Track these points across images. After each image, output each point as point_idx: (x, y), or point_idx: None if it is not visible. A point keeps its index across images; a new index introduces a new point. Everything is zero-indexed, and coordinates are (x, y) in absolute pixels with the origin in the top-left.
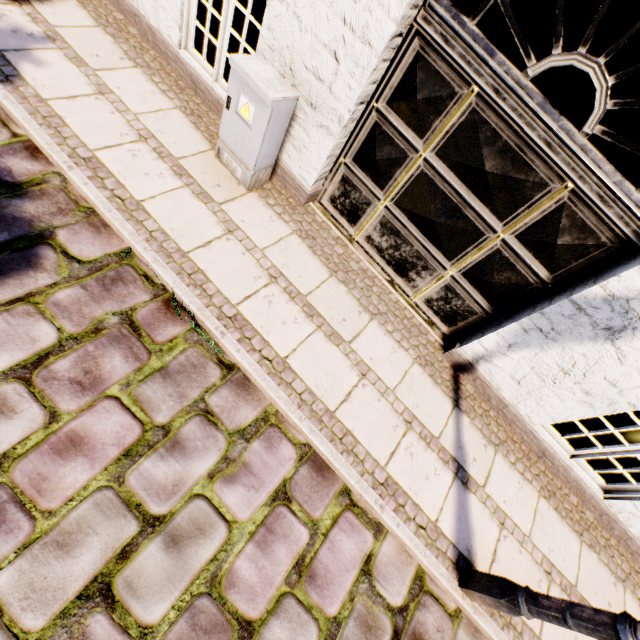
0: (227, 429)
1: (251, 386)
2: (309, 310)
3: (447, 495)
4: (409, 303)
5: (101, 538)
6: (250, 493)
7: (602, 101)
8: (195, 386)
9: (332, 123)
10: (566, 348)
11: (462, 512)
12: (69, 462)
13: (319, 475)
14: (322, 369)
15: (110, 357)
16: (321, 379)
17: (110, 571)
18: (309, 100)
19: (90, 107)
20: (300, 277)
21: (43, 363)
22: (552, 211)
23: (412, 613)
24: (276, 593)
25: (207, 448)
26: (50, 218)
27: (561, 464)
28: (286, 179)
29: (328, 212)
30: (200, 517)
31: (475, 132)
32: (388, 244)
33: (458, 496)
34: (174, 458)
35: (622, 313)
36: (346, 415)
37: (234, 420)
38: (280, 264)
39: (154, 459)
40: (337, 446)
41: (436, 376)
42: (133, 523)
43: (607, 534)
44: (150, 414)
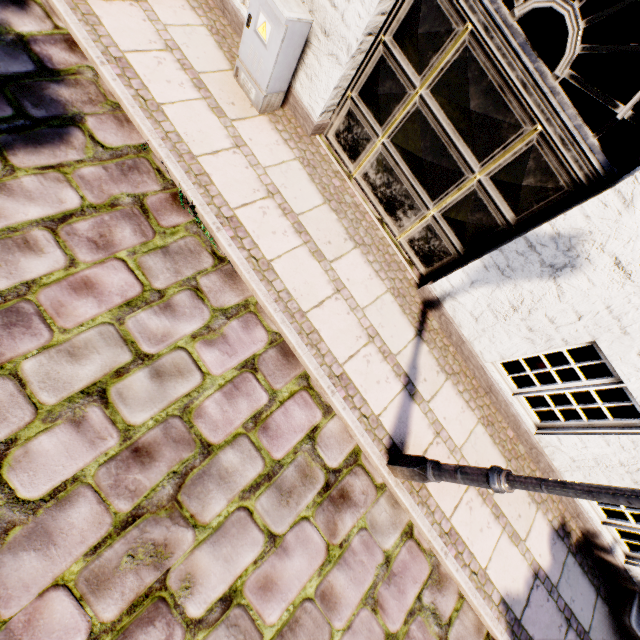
0: (212, 306)
1: (237, 278)
2: (299, 227)
3: (393, 399)
4: (394, 242)
5: (102, 358)
6: (224, 357)
7: (573, 45)
8: (190, 267)
9: (341, 52)
10: (517, 285)
11: (404, 415)
12: (82, 299)
13: (284, 359)
14: (302, 277)
15: (122, 229)
16: (299, 285)
17: (107, 381)
18: (323, 27)
19: (124, 12)
20: (295, 198)
21: (67, 221)
22: (522, 153)
23: (344, 476)
24: (234, 431)
25: (193, 316)
26: (82, 105)
27: (503, 399)
28: (297, 108)
29: (332, 147)
30: (181, 363)
31: (465, 70)
32: (381, 182)
33: (403, 403)
34: (165, 316)
35: (565, 251)
36: (316, 318)
37: (219, 300)
38: (279, 183)
39: (149, 313)
40: (303, 339)
41: (406, 307)
42: (128, 354)
43: (534, 467)
44: (150, 279)
